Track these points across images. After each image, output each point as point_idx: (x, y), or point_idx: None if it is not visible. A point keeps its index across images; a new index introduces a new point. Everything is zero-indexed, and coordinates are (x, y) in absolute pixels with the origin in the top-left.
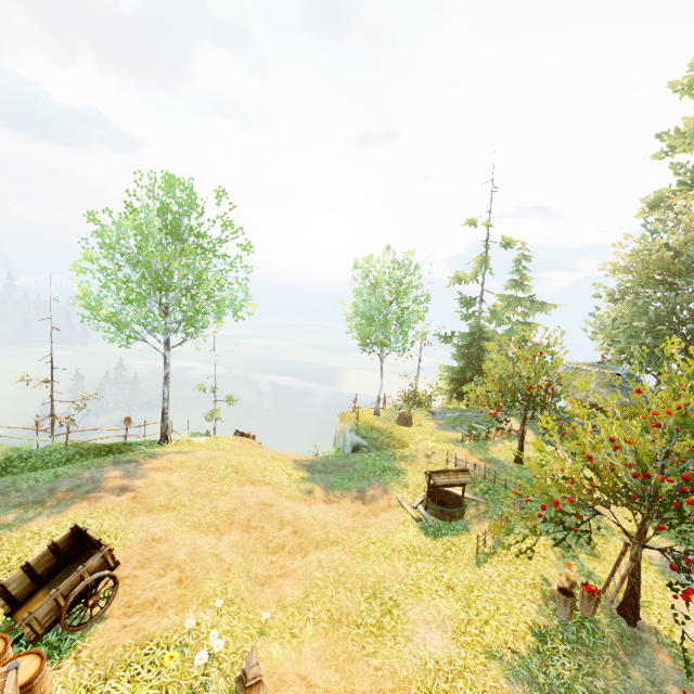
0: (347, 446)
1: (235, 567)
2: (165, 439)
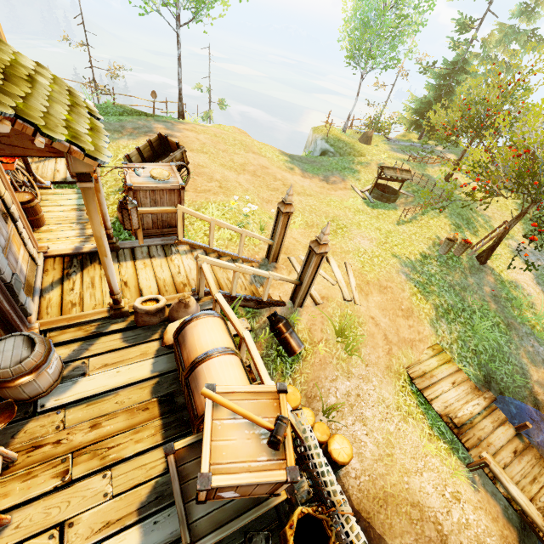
0: (317, 151)
1: (250, 191)
2: (182, 117)
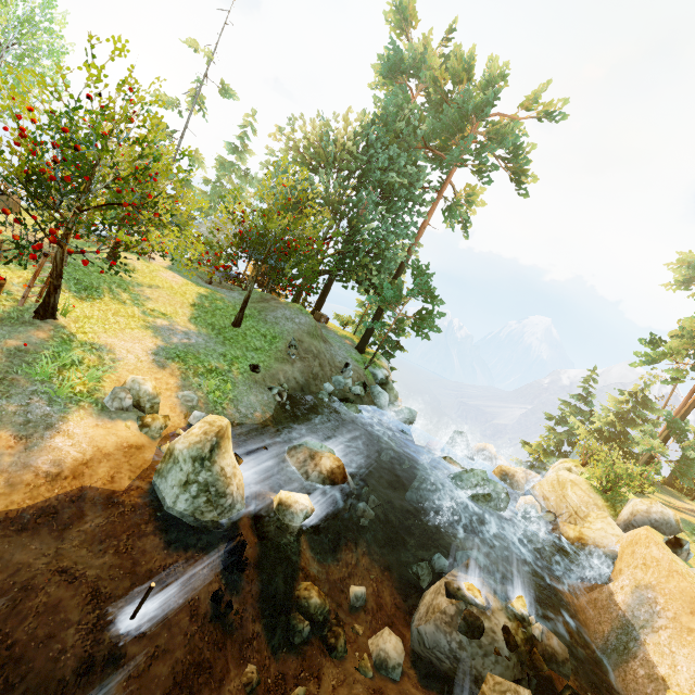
0: None
1: None
2: None
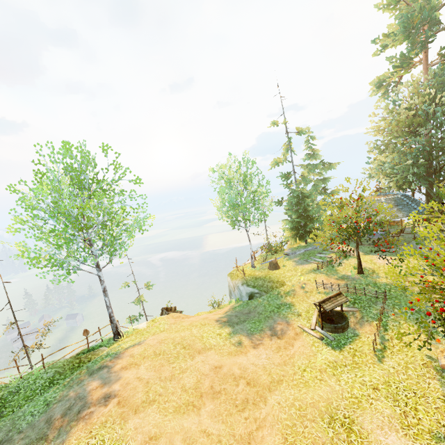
0: (244, 296)
1: (223, 436)
2: (117, 336)
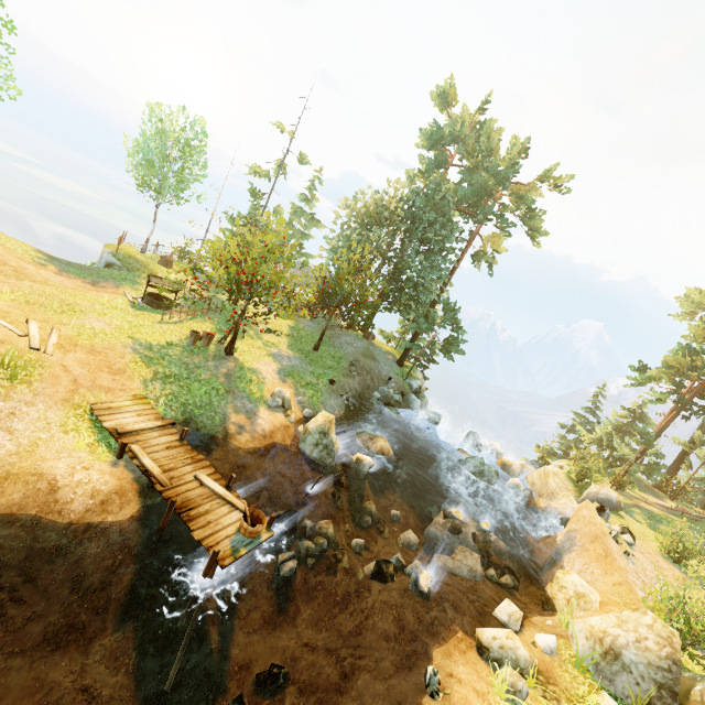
0: (102, 263)
1: None
2: None
